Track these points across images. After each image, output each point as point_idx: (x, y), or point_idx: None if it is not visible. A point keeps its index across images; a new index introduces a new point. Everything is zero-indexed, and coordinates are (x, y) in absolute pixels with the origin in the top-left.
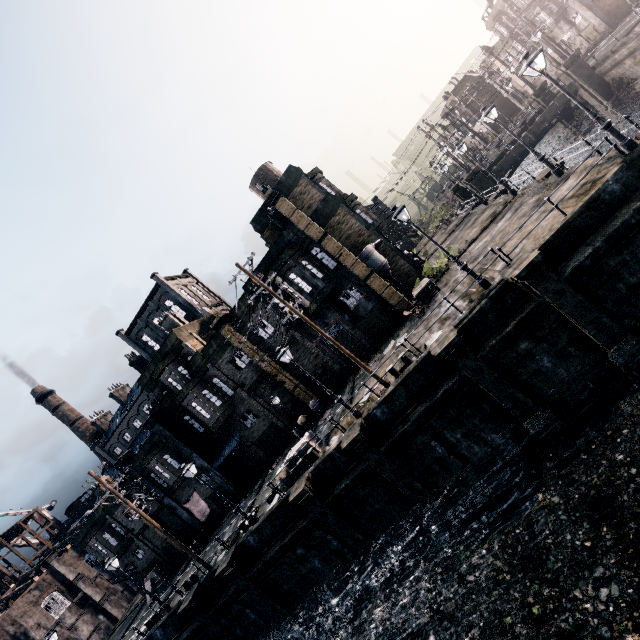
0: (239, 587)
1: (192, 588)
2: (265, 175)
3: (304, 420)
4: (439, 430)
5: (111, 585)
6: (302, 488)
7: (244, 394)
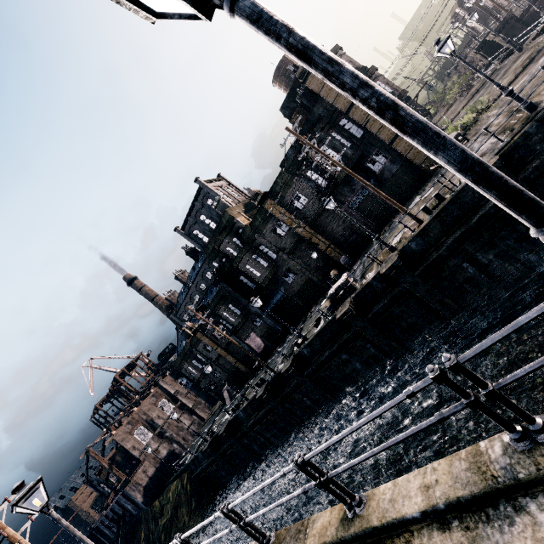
0: (298, 382)
1: (263, 385)
2: (286, 66)
3: (336, 273)
4: (472, 253)
5: (197, 399)
6: (347, 307)
7: (285, 256)
